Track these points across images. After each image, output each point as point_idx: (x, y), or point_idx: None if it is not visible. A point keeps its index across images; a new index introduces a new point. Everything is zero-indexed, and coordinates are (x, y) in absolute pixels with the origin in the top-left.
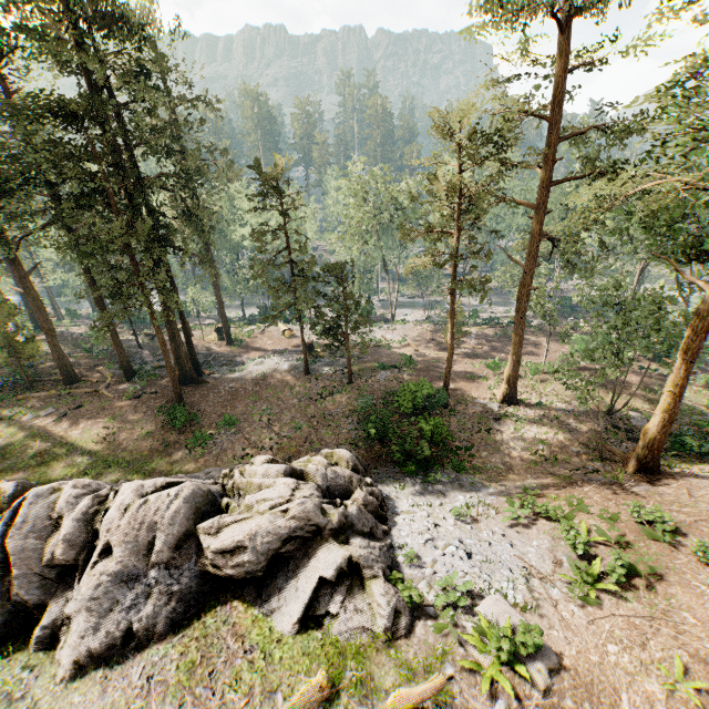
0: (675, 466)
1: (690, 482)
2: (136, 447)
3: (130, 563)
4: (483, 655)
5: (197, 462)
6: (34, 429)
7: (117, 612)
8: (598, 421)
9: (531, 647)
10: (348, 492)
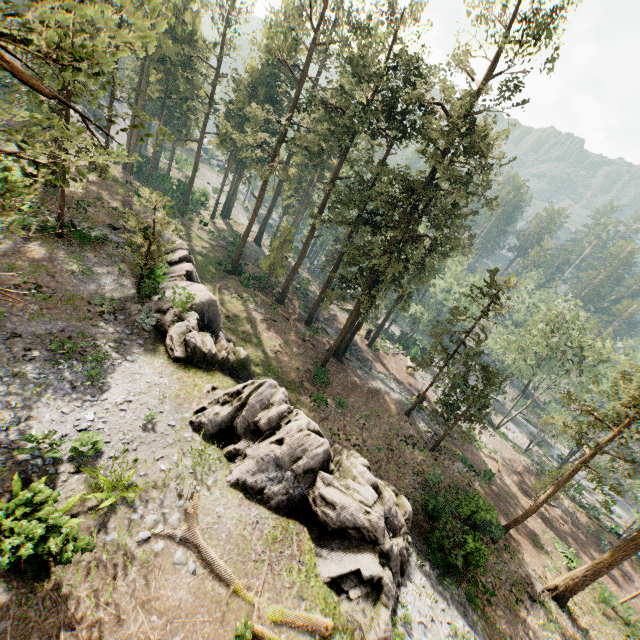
0: None
1: None
2: (287, 371)
3: (284, 458)
4: None
5: (310, 412)
6: (251, 316)
7: (265, 475)
8: None
9: None
10: (394, 532)
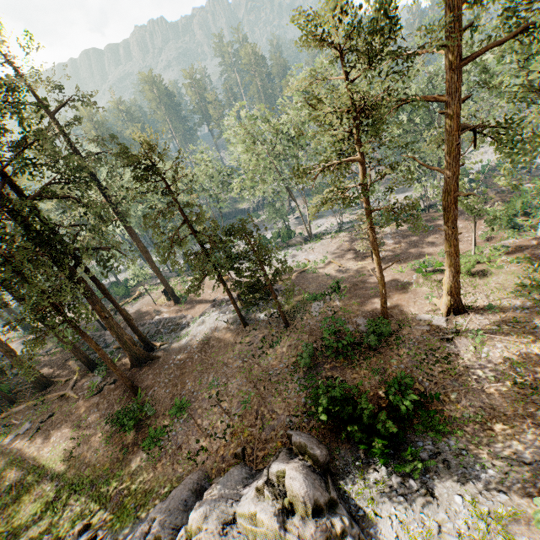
0: None
1: None
2: (99, 458)
3: None
4: None
5: (155, 469)
6: (13, 453)
7: None
8: None
9: None
10: None
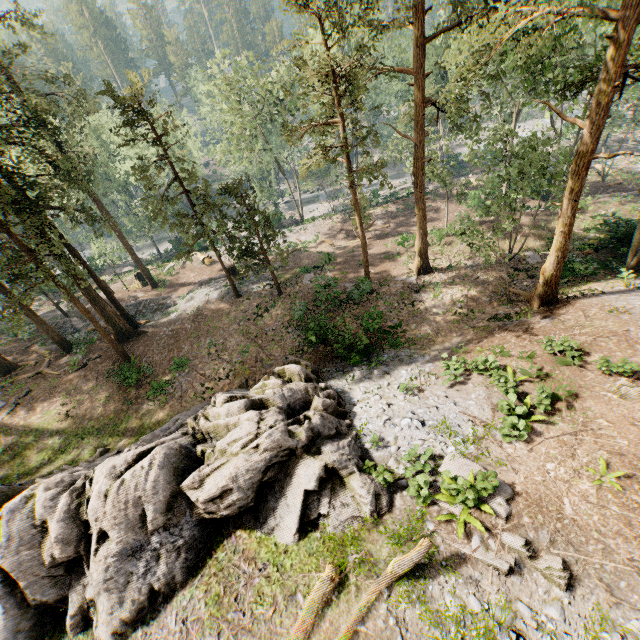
0: (569, 292)
1: (584, 303)
2: (101, 413)
3: (129, 539)
4: (454, 506)
5: (164, 410)
6: None
7: (135, 581)
8: (501, 268)
9: (490, 490)
10: (307, 402)
